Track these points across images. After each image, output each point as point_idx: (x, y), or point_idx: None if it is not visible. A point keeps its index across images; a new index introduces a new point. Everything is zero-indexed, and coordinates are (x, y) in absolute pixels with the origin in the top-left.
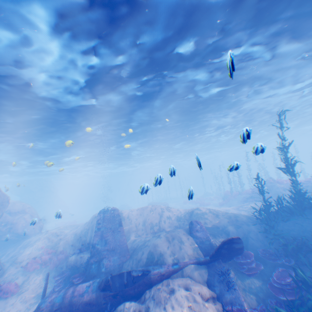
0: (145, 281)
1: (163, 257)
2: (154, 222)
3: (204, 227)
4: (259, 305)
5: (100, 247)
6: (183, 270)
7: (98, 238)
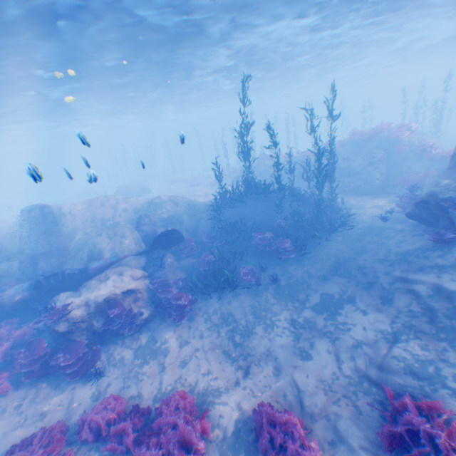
0: (83, 275)
1: (103, 253)
2: (107, 217)
3: (153, 221)
4: (184, 275)
5: (31, 253)
6: (122, 261)
7: (27, 243)
